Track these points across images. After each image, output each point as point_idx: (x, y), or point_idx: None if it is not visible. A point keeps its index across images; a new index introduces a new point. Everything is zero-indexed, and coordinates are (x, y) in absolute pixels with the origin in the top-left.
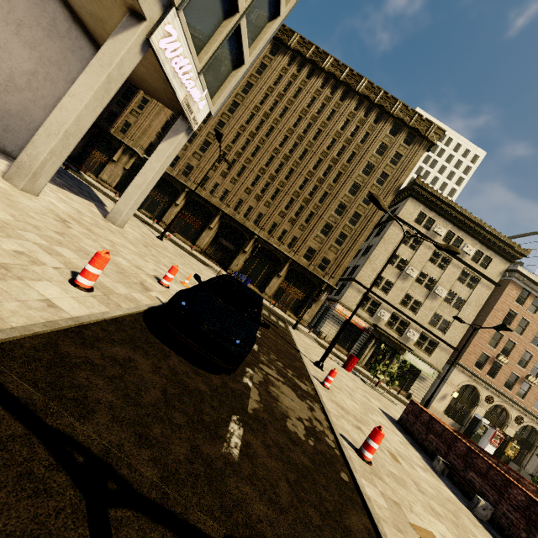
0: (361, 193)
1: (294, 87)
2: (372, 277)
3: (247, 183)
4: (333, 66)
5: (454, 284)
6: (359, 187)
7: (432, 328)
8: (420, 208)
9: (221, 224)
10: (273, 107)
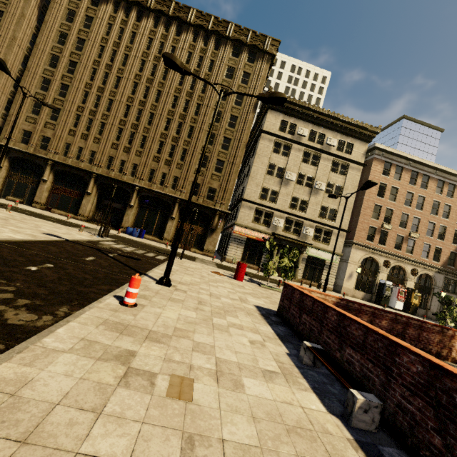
0: (224, 118)
1: (127, 33)
2: (258, 192)
3: (111, 139)
4: (158, 4)
5: (329, 176)
6: (221, 114)
7: (323, 220)
8: (280, 116)
9: (99, 186)
10: (113, 57)
